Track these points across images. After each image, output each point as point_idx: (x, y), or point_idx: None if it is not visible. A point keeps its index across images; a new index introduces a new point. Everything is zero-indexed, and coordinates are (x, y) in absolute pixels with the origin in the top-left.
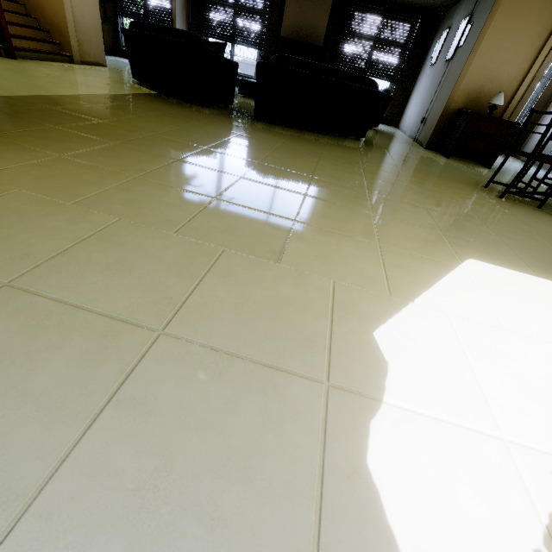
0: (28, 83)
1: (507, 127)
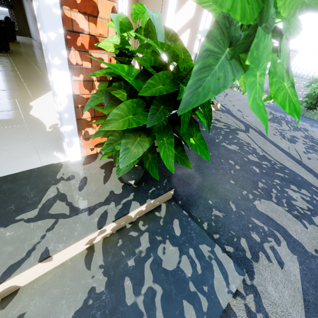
0: None
1: None
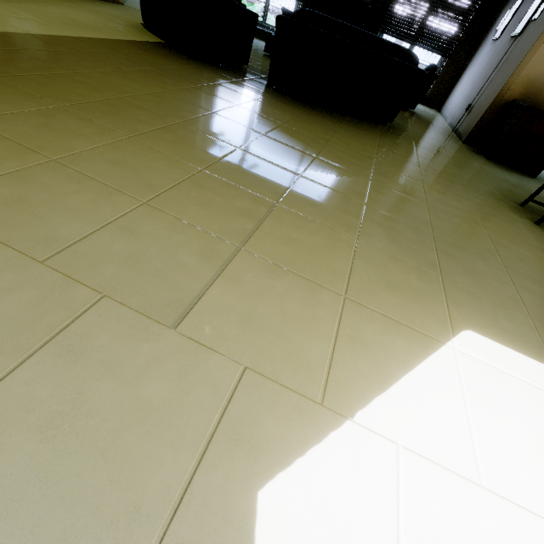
0: (5, 15)
1: None
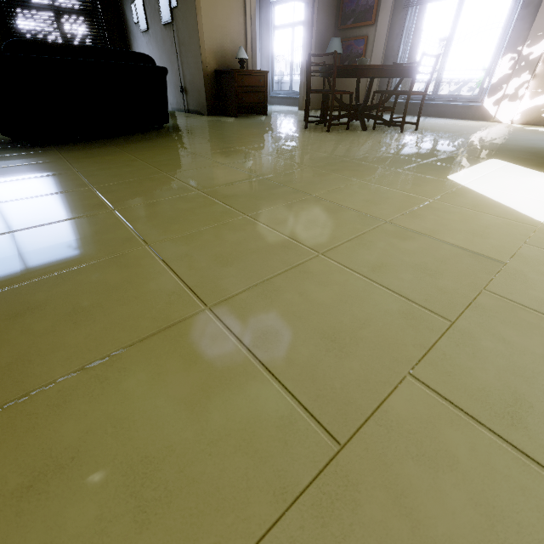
0: None
1: (262, 76)
